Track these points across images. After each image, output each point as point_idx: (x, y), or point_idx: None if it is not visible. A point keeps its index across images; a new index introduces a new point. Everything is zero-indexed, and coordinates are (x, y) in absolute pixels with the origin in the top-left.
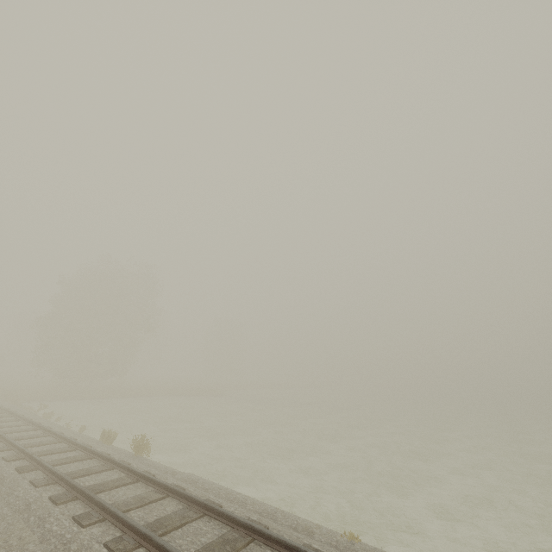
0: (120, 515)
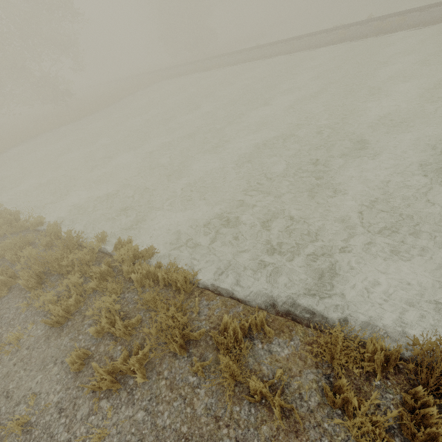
0: (438, 4)
